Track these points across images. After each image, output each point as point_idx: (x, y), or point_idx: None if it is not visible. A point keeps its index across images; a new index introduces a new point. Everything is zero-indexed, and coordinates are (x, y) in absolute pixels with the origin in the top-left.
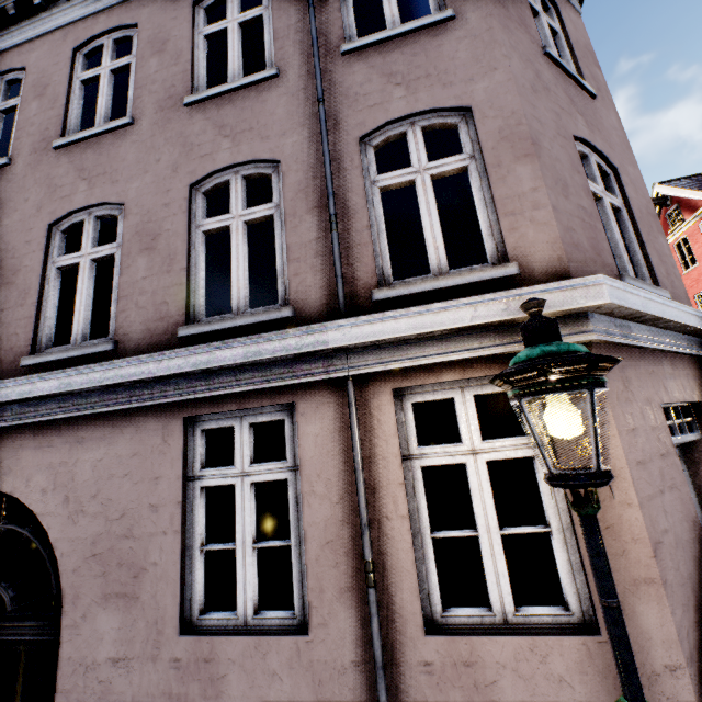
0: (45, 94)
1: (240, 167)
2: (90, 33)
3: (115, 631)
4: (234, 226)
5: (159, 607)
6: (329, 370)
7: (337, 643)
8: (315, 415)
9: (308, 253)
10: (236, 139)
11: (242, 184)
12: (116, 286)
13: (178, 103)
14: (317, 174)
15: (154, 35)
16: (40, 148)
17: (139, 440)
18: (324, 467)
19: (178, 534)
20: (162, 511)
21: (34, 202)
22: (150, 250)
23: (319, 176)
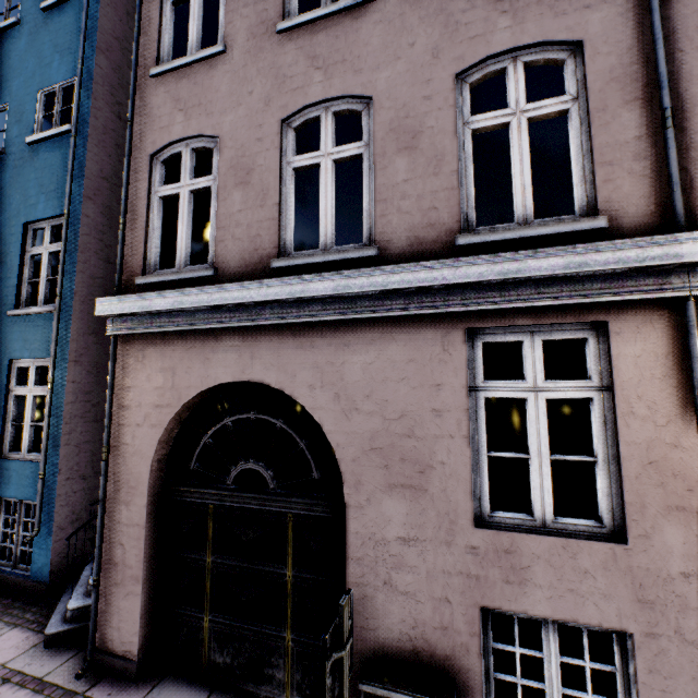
0: None
1: (520, 51)
2: None
3: (403, 516)
4: (514, 123)
5: (450, 501)
6: (663, 288)
7: (661, 554)
8: (634, 335)
9: (625, 156)
10: (518, 16)
11: (523, 73)
12: (367, 190)
13: None
14: (637, 58)
15: None
16: (258, 33)
17: (414, 347)
18: (646, 390)
19: (466, 439)
20: (447, 416)
21: (260, 95)
22: (410, 150)
23: (640, 60)
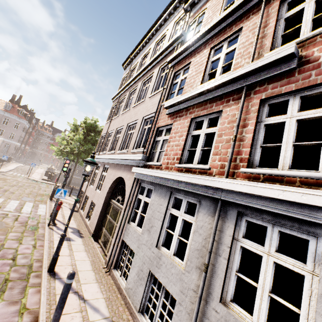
0: None
1: None
2: None
3: None
4: None
5: None
6: None
7: None
8: None
9: None
10: None
11: None
12: None
13: None
14: None
15: None
16: None
17: None
18: None
19: None
20: None
21: None
22: None
23: None
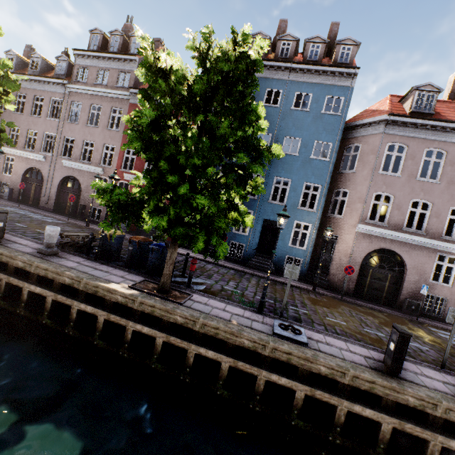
0: (413, 160)
1: None
2: (431, 146)
3: (417, 278)
4: None
5: (426, 277)
6: None
7: None
8: None
9: None
10: None
11: None
12: (425, 221)
13: (453, 184)
14: None
15: (451, 159)
16: (410, 176)
17: (427, 252)
18: None
19: (432, 269)
20: (429, 265)
21: (407, 191)
22: (437, 217)
23: None
